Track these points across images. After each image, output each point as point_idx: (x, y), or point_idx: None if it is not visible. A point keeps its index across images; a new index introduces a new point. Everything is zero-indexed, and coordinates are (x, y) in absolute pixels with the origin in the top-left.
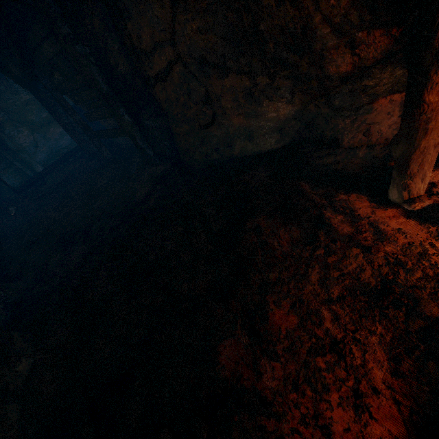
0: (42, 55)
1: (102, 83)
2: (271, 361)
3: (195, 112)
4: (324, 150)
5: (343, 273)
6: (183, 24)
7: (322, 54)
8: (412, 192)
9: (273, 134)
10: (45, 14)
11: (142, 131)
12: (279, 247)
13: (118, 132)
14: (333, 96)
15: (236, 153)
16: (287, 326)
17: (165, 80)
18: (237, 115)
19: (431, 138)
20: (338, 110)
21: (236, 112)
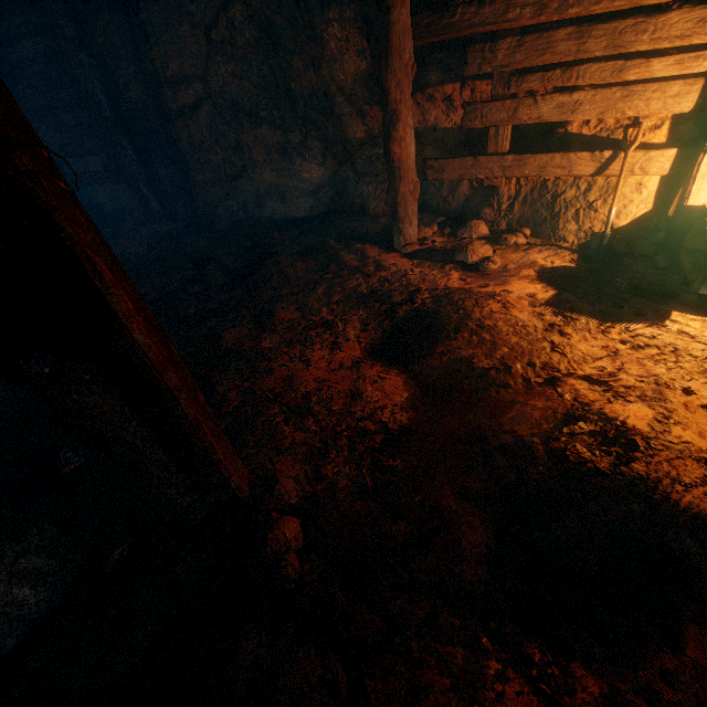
0: (14, 53)
1: (105, 103)
2: (272, 335)
3: (222, 160)
4: (354, 217)
5: (345, 289)
6: (218, 64)
7: (342, 119)
8: (406, 238)
9: (307, 198)
10: (48, 8)
11: (148, 178)
12: (295, 273)
13: (110, 176)
14: (356, 161)
15: (267, 216)
16: (290, 318)
17: (190, 117)
18: (270, 171)
19: (406, 185)
20: (362, 175)
21: (268, 168)
